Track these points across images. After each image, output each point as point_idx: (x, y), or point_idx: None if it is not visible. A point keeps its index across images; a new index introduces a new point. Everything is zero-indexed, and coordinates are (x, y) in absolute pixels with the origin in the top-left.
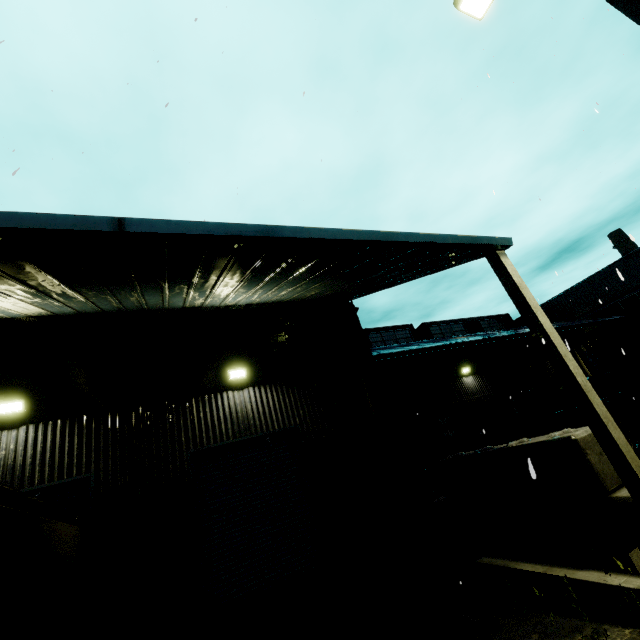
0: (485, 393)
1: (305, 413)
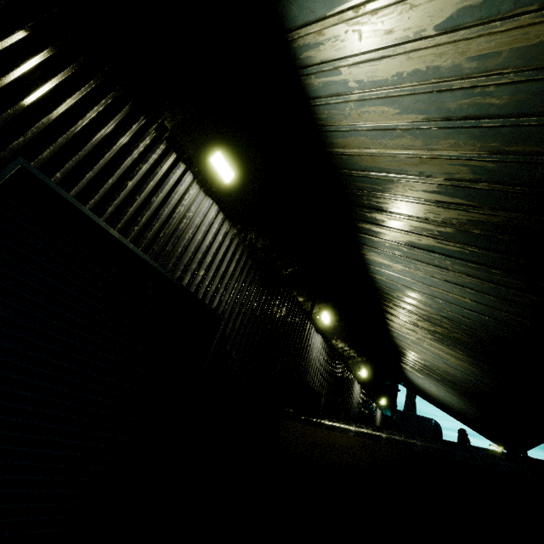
0: None
1: None
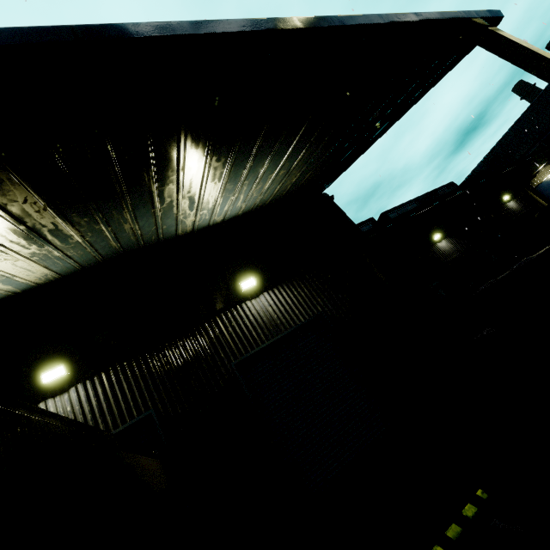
0: (461, 250)
1: (323, 300)
